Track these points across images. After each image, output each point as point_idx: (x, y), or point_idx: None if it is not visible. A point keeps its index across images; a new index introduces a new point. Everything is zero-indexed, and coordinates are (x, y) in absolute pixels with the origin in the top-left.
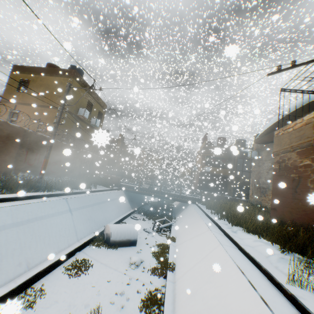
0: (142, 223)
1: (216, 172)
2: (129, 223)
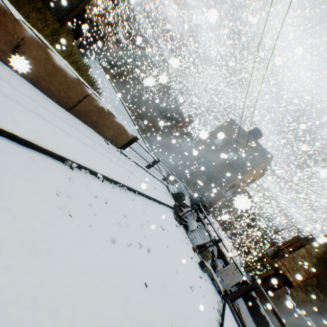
0: None
1: None
2: None
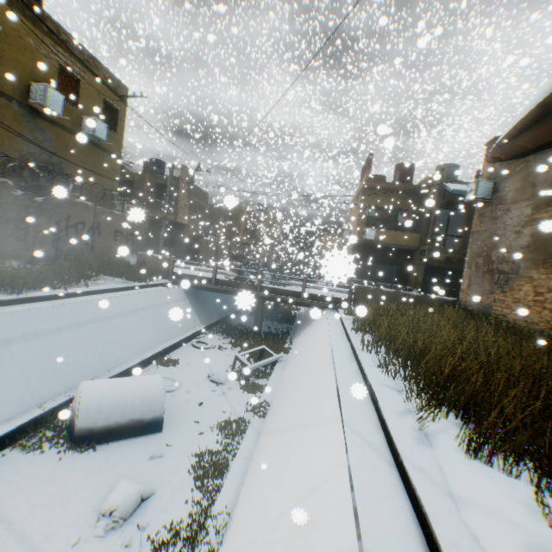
0: (213, 358)
1: (387, 240)
2: (179, 361)
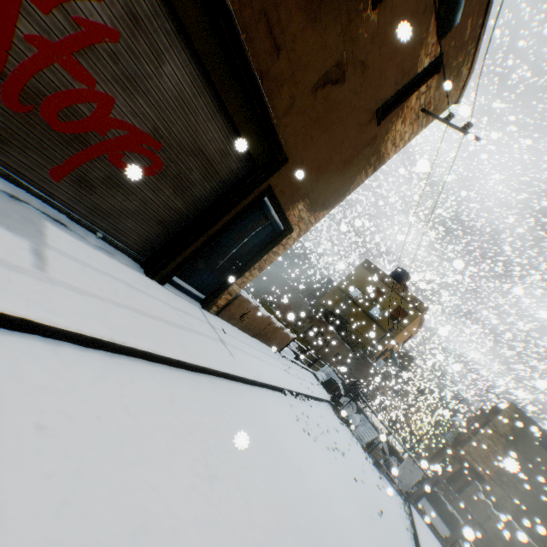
0: None
1: None
2: None
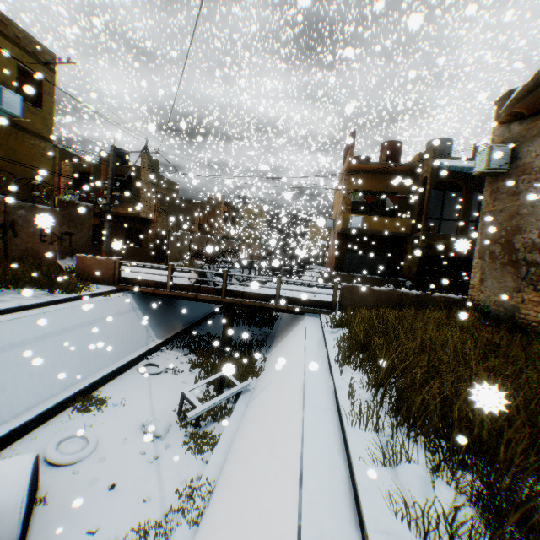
0: (161, 390)
1: (376, 228)
2: (110, 400)
